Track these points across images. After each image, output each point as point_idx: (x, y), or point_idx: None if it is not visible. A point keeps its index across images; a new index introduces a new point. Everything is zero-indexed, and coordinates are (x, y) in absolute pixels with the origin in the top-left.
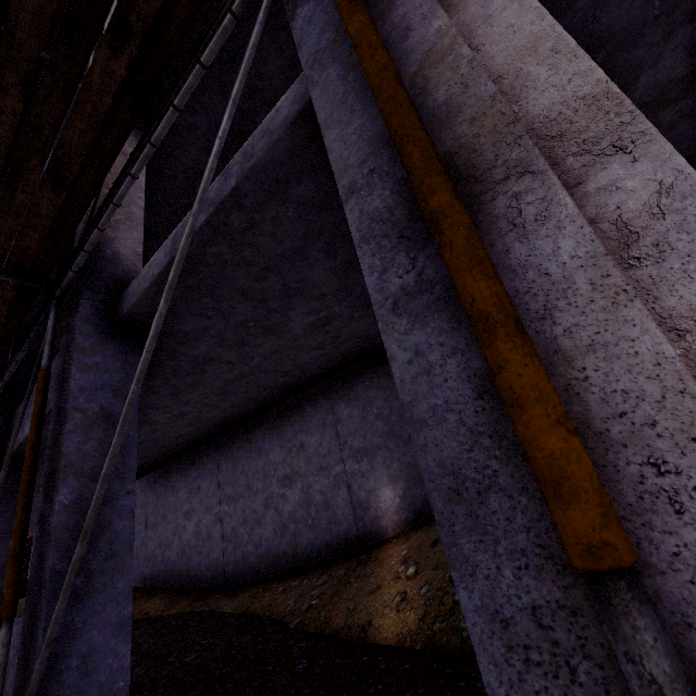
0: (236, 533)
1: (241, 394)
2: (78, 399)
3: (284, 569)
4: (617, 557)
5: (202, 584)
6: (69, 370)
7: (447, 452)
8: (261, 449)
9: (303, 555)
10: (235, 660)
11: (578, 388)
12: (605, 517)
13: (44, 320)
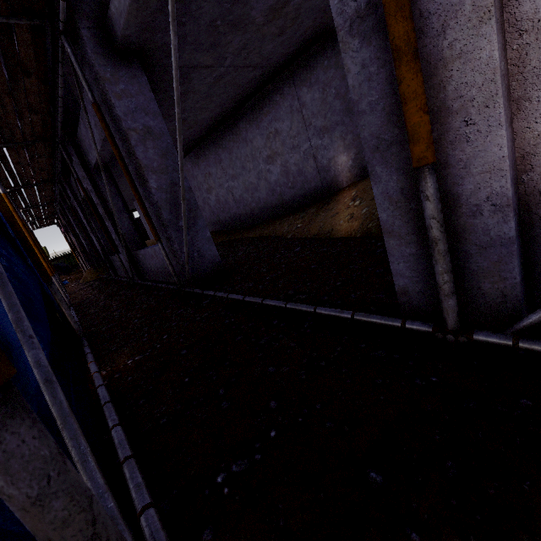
0: (243, 198)
1: (222, 94)
2: (127, 122)
3: (277, 214)
4: (427, 161)
5: (230, 227)
6: (108, 100)
7: (375, 128)
8: (246, 139)
9: (288, 205)
10: (263, 252)
11: (445, 83)
12: (427, 147)
13: (62, 57)
